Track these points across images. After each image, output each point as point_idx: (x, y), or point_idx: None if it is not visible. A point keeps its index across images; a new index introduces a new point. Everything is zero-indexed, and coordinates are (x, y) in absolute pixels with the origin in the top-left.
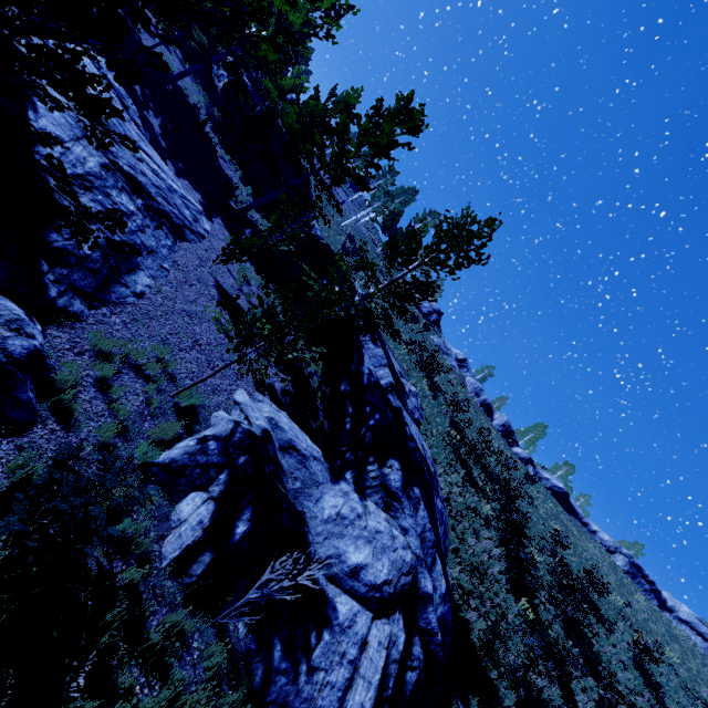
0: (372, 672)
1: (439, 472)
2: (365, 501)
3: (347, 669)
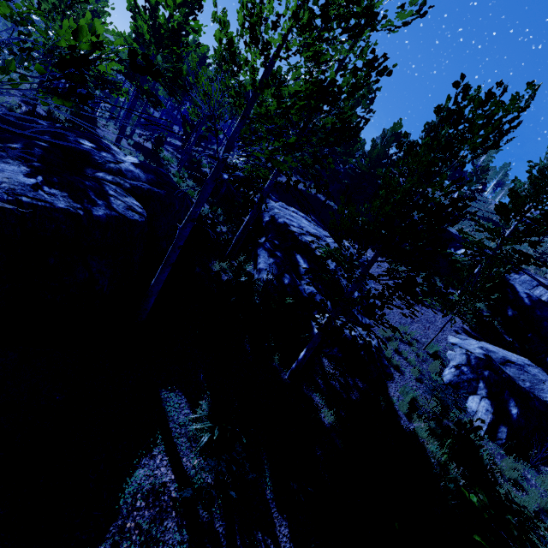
0: None
1: None
2: None
3: None
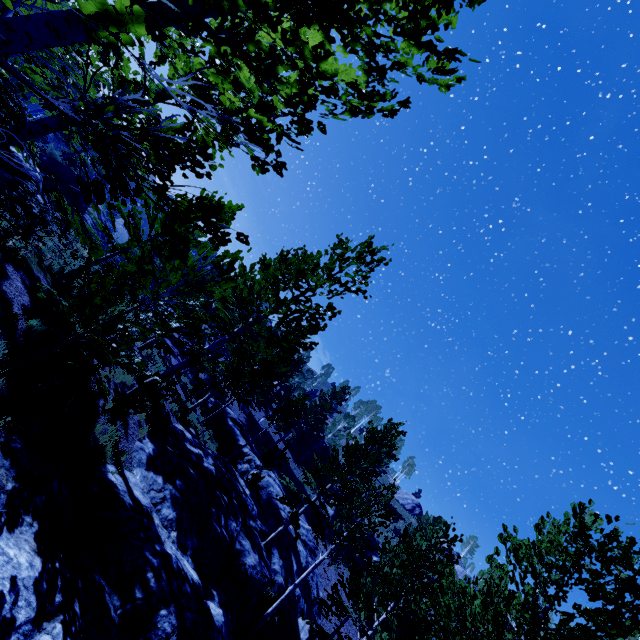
0: None
1: None
2: None
3: None
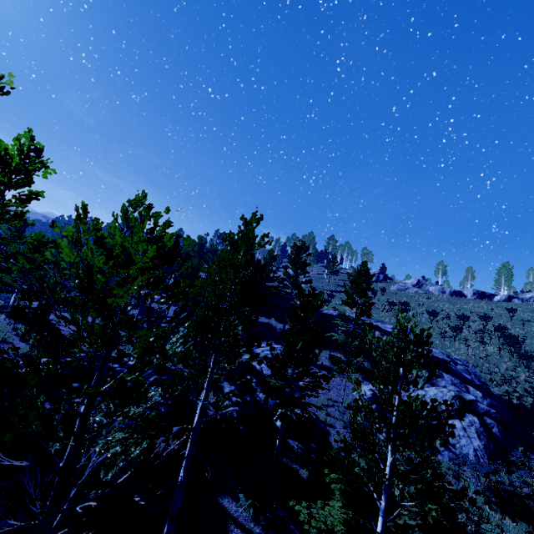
0: (473, 434)
1: (452, 354)
2: (423, 389)
3: (464, 438)
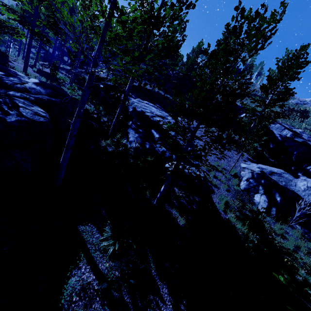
0: None
1: None
2: None
3: None
